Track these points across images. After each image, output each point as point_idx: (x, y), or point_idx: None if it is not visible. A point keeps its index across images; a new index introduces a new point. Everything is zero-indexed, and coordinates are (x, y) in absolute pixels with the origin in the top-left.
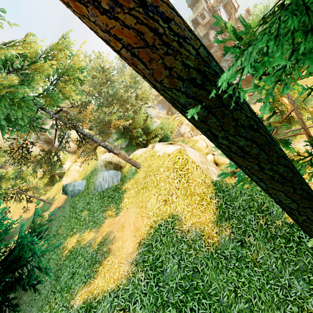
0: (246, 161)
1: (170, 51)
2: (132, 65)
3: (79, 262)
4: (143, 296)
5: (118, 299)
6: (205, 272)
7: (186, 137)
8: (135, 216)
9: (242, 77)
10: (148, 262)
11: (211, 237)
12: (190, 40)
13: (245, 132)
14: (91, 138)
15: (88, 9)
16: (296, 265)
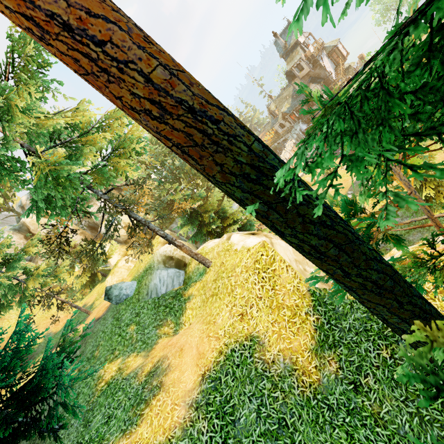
0: (325, 264)
1: (220, 149)
2: (184, 159)
3: (119, 401)
4: None
5: None
6: (296, 427)
7: None
8: (200, 336)
9: None
10: (214, 406)
11: (307, 373)
12: (242, 138)
13: (316, 229)
14: (146, 225)
15: (140, 116)
16: (442, 428)
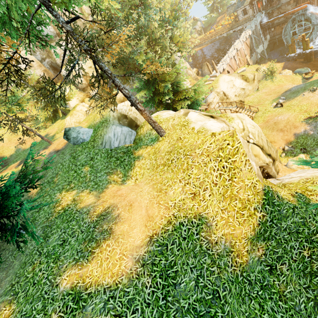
0: None
1: None
2: None
3: (73, 230)
4: (145, 306)
5: (114, 301)
6: (227, 300)
7: (213, 108)
8: (150, 200)
9: (304, 50)
10: (158, 267)
11: (241, 256)
12: None
13: None
14: (112, 79)
15: None
16: None
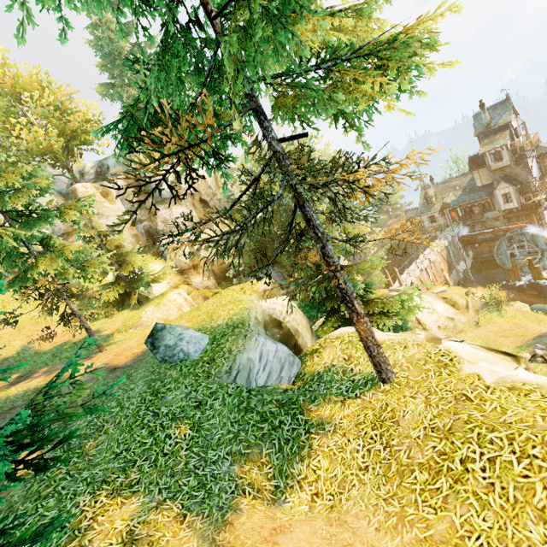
0: None
1: None
2: None
3: None
4: None
5: None
6: None
7: None
8: None
9: (535, 280)
10: None
11: None
12: None
13: None
14: (322, 242)
15: None
16: None
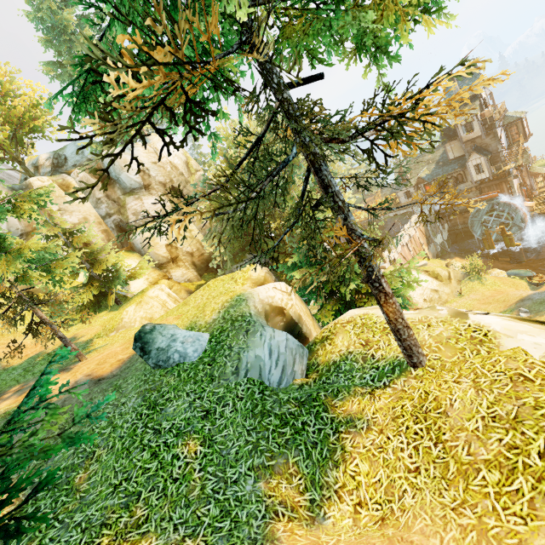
0: None
1: None
2: None
3: None
4: None
5: None
6: None
7: None
8: None
9: (508, 247)
10: None
11: None
12: None
13: None
14: (343, 212)
15: None
16: None
